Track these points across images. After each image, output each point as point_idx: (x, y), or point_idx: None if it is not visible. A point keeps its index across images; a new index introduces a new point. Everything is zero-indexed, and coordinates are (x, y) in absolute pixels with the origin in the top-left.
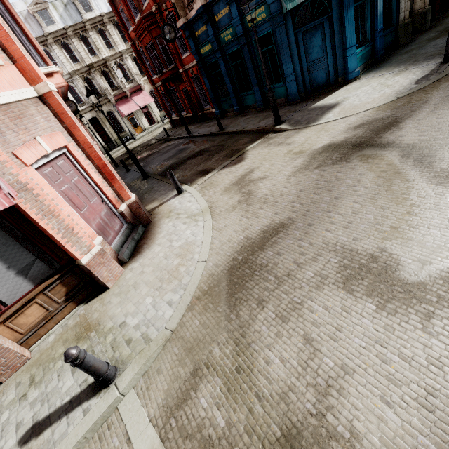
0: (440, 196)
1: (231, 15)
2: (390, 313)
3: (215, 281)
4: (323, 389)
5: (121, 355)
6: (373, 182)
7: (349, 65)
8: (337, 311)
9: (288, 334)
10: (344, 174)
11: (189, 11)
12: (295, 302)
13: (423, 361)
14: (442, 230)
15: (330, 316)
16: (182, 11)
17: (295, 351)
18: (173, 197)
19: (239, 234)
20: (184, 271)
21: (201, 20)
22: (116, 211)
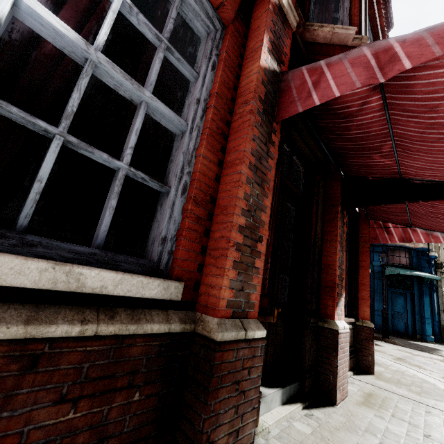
0: None
1: None
2: None
3: None
4: None
5: None
6: None
7: (427, 329)
8: None
9: None
10: None
11: None
12: None
13: None
14: None
15: None
16: None
17: None
18: None
19: None
20: None
21: None
22: None
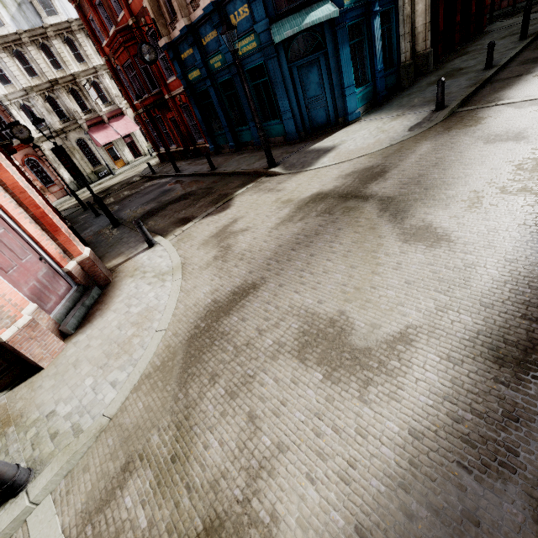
0: (403, 255)
1: (219, 39)
2: (334, 383)
3: (171, 354)
4: (254, 472)
5: (41, 453)
6: (349, 238)
7: (349, 105)
8: (286, 383)
9: (233, 413)
10: (324, 228)
11: (173, 30)
12: (247, 374)
13: (352, 432)
14: (397, 291)
15: (279, 389)
16: (164, 29)
17: (237, 431)
18: (143, 251)
19: (207, 297)
20: (138, 343)
21: (187, 42)
22: (62, 270)
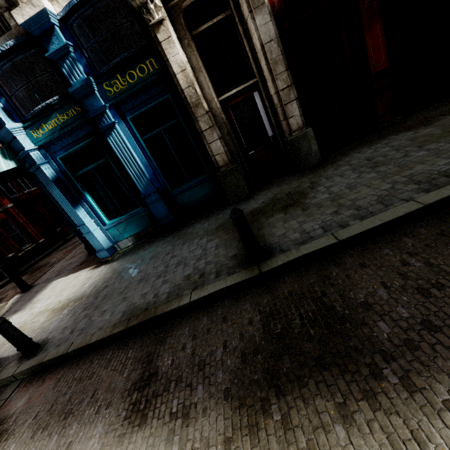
0: None
1: None
2: None
3: None
4: None
5: None
6: None
7: (92, 243)
8: None
9: None
10: None
11: None
12: None
13: None
14: None
15: None
16: None
17: None
18: None
19: None
20: None
21: None
22: None
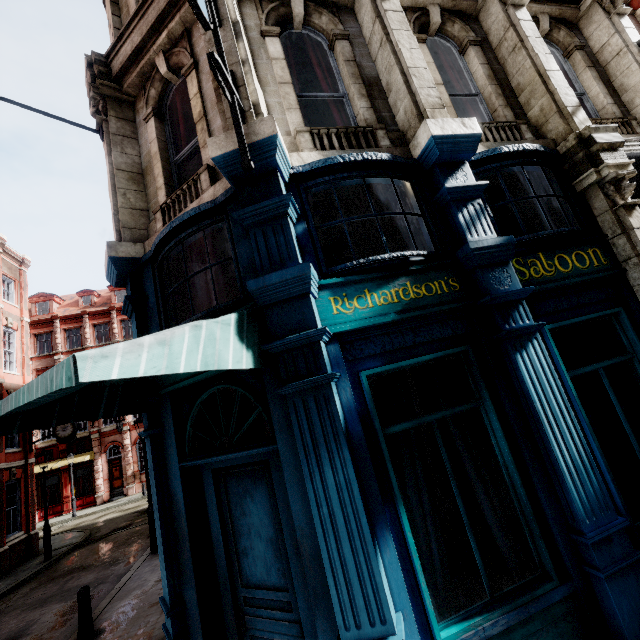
0: None
1: None
2: None
3: None
4: None
5: None
6: None
7: None
8: None
9: None
10: None
11: None
12: None
13: None
14: None
15: None
16: None
17: None
18: None
19: None
20: None
21: None
22: None
